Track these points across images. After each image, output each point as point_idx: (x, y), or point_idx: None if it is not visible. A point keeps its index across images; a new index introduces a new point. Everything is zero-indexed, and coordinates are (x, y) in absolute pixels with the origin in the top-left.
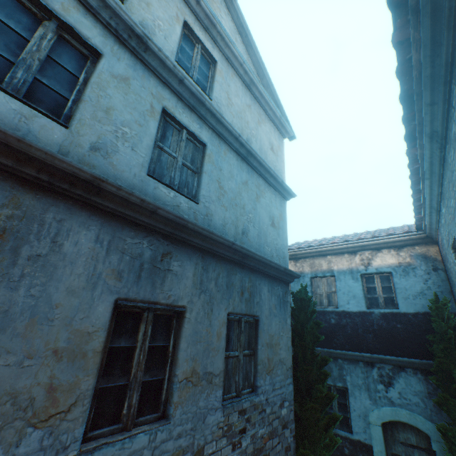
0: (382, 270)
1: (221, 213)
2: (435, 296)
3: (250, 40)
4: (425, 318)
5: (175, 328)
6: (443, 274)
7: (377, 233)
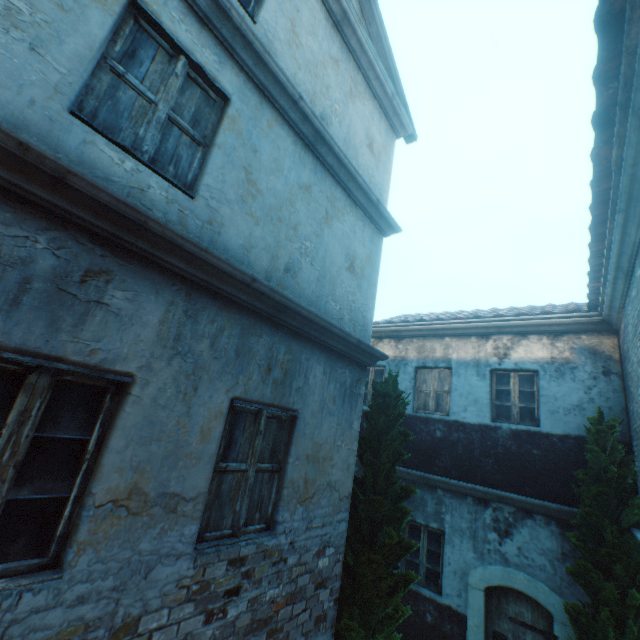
0: (525, 366)
1: (245, 226)
2: (599, 412)
3: None
4: (576, 445)
5: (108, 410)
6: (618, 382)
7: (527, 310)
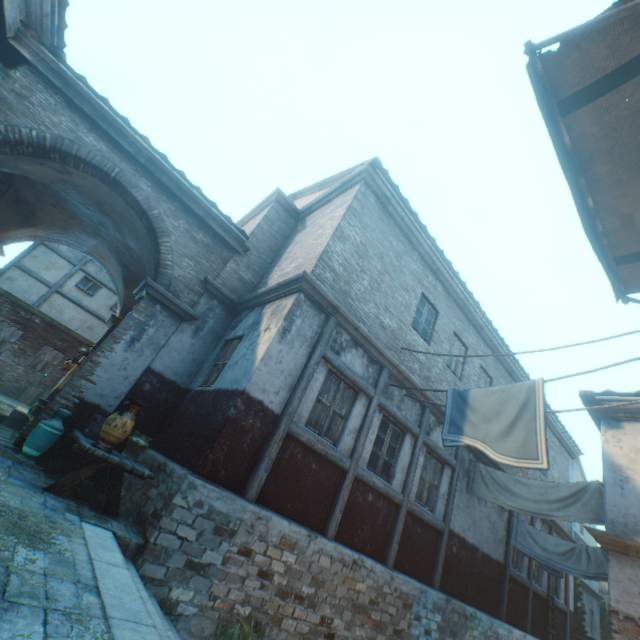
0: None
1: None
2: None
3: None
4: None
5: (582, 608)
6: None
7: None
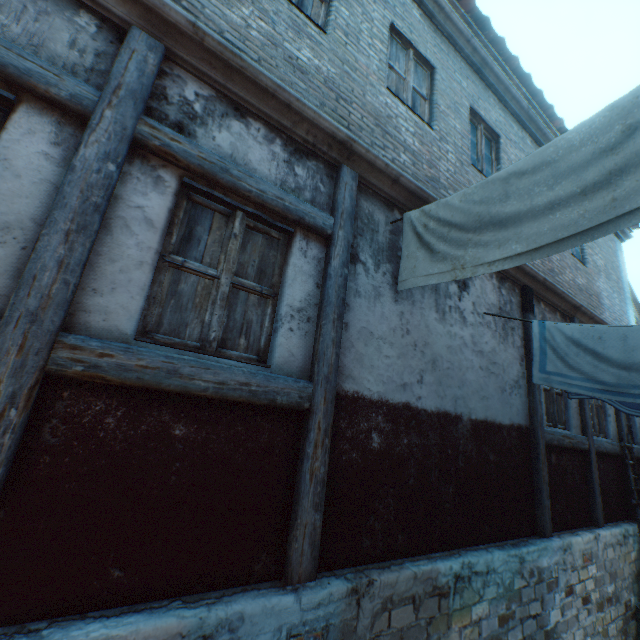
0: None
1: None
2: None
3: (636, 302)
4: None
5: None
6: None
7: None
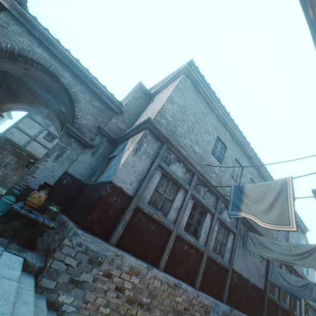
0: None
1: None
2: None
3: None
4: None
5: None
6: None
7: None
